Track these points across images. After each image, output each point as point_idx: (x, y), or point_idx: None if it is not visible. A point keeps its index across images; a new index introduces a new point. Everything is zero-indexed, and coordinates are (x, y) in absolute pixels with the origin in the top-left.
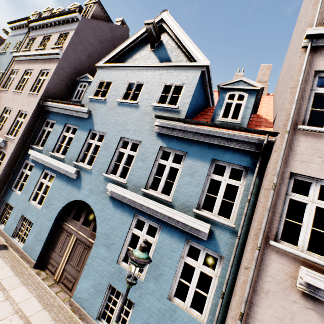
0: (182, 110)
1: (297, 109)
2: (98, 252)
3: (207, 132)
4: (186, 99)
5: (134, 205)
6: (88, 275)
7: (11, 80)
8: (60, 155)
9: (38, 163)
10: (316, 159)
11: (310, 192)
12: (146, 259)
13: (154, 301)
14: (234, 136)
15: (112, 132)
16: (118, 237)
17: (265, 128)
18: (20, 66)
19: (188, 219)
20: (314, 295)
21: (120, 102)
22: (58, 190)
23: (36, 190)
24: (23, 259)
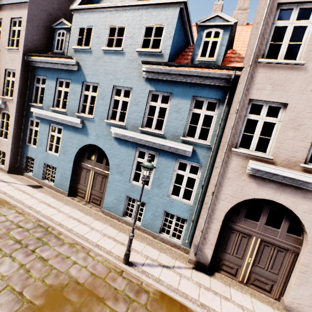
0: (165, 53)
1: (259, 44)
2: (114, 178)
3: (187, 73)
4: (167, 42)
5: (135, 141)
6: (110, 193)
7: None
8: (61, 109)
9: (43, 119)
10: (268, 86)
11: (261, 112)
12: (152, 166)
13: (158, 199)
14: (210, 74)
15: (104, 82)
16: (127, 166)
17: (236, 63)
18: None
19: (177, 144)
20: (255, 174)
21: (106, 50)
22: (69, 139)
23: (49, 142)
24: (57, 192)
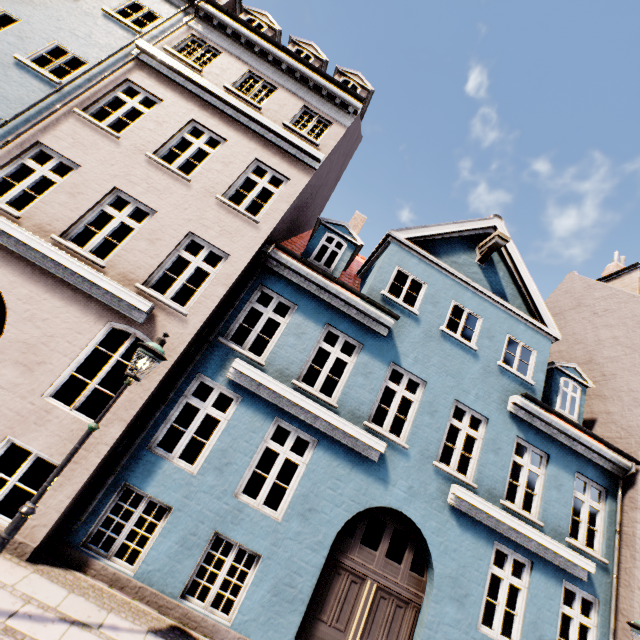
0: (537, 389)
1: None
2: (443, 614)
3: (577, 437)
4: (539, 375)
5: (497, 527)
6: None
7: (121, 108)
8: (318, 393)
9: (256, 396)
10: None
11: None
12: None
13: None
14: (602, 451)
15: (438, 385)
16: (474, 582)
17: None
18: (165, 91)
19: (573, 554)
20: None
21: (448, 333)
22: (332, 478)
23: (253, 466)
24: None
